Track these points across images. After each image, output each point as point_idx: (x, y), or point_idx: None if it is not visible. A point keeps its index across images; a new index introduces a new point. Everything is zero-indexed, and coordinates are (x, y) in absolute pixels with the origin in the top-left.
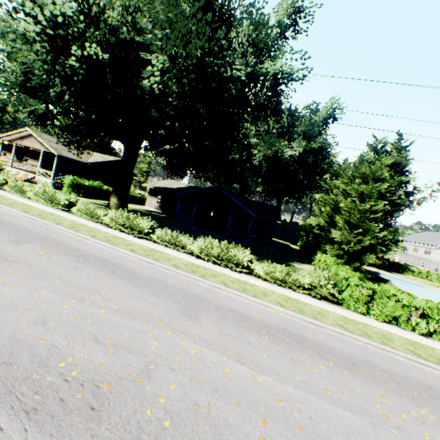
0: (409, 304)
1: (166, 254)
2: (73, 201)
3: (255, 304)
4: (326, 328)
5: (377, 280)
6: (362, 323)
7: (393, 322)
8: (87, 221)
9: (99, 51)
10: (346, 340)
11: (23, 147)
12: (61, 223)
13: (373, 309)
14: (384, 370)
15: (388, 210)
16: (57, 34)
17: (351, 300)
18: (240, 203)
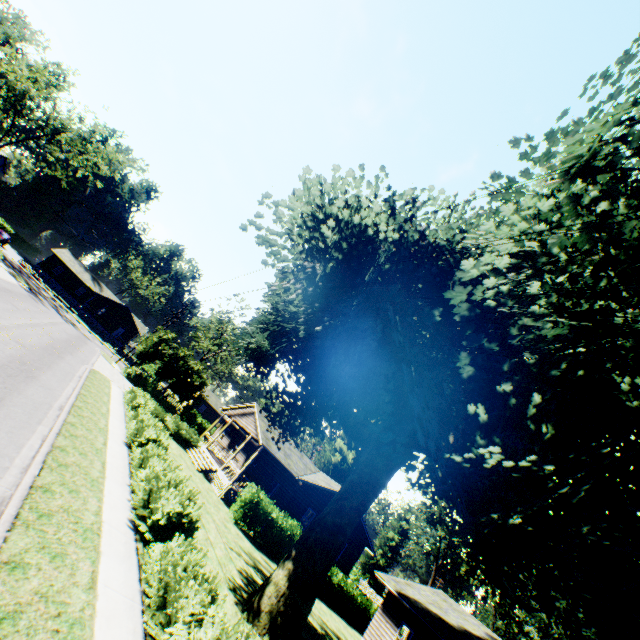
0: None
1: None
2: (182, 524)
3: None
4: None
5: None
6: None
7: None
8: (130, 611)
9: (382, 222)
10: None
11: (243, 432)
12: (18, 569)
13: None
14: None
15: None
16: (328, 214)
17: None
18: None
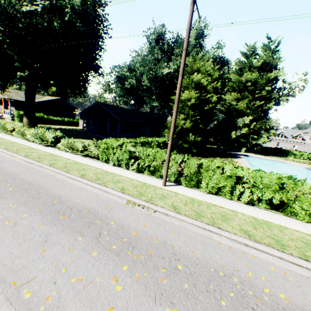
0: (126, 150)
1: (4, 139)
2: None
3: (4, 155)
4: (37, 165)
5: (218, 156)
6: (86, 165)
7: (123, 166)
8: None
9: None
10: (34, 169)
11: (6, 100)
12: None
13: (112, 158)
14: (14, 177)
15: (261, 105)
16: None
17: (100, 154)
18: (110, 111)
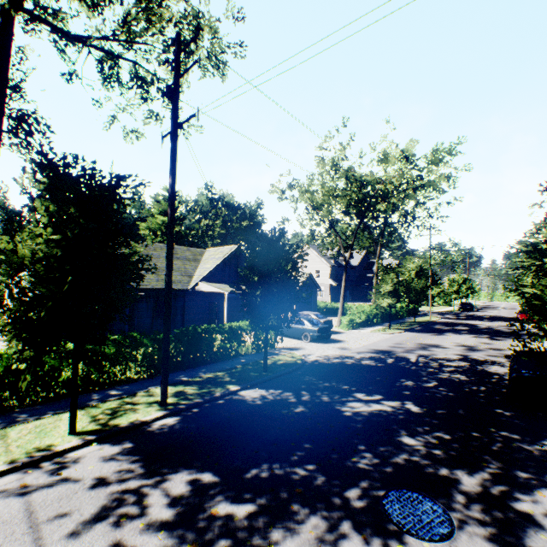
0: None
1: None
2: None
3: None
4: None
5: None
6: None
7: None
8: None
9: None
10: None
11: None
12: None
13: None
14: None
15: None
16: None
17: None
18: None
